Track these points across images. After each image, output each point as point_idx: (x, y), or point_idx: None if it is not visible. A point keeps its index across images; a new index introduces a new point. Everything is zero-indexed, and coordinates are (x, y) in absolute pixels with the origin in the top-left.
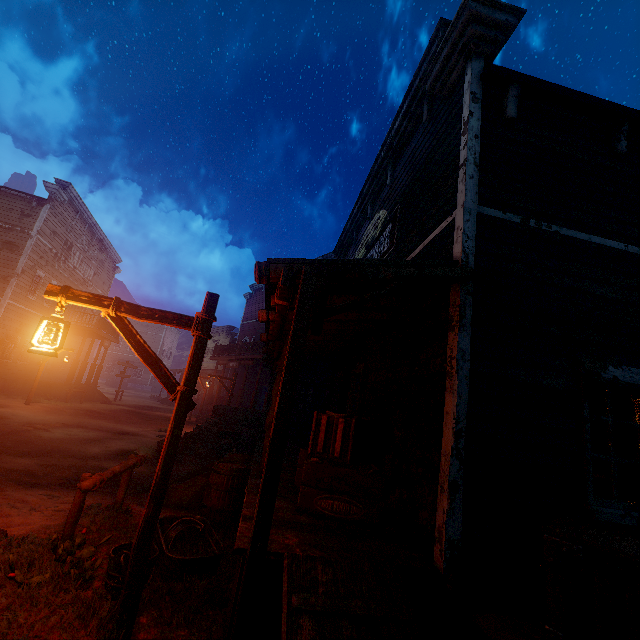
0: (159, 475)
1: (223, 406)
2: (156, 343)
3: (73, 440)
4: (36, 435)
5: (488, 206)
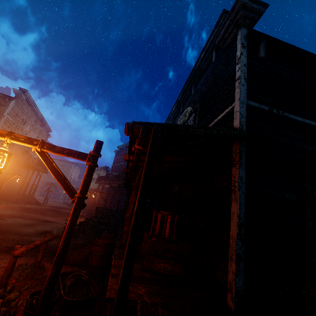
0: (61, 248)
1: (101, 207)
2: (67, 174)
3: (17, 225)
4: None
5: (252, 100)
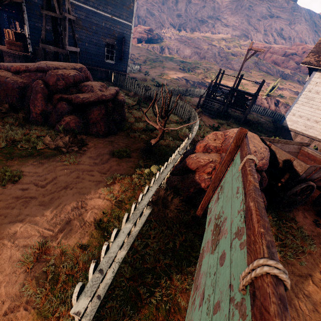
0: None
1: None
2: None
3: None
4: None
5: None
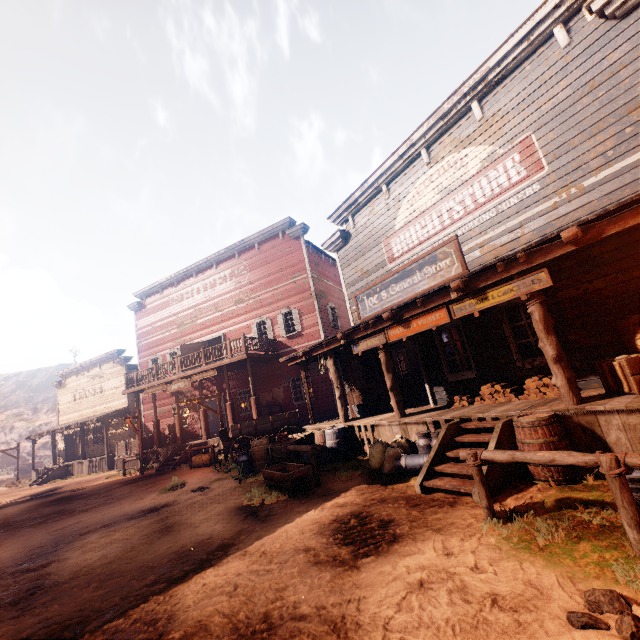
0: None
1: (236, 426)
2: None
3: (144, 542)
4: (77, 569)
5: None
